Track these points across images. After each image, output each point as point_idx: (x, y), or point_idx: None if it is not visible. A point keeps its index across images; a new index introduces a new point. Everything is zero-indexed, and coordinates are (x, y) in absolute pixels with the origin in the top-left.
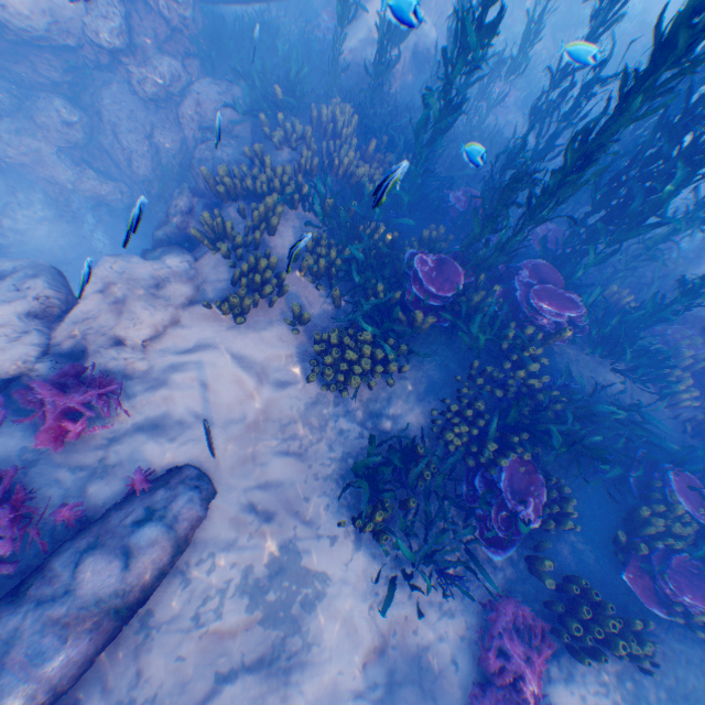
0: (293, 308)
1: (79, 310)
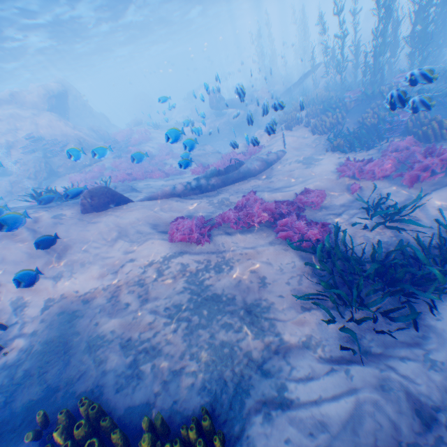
0: (305, 121)
1: None
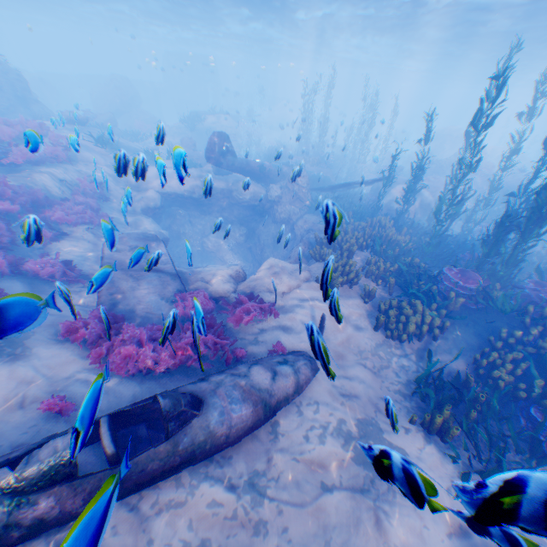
0: (365, 287)
1: (253, 275)
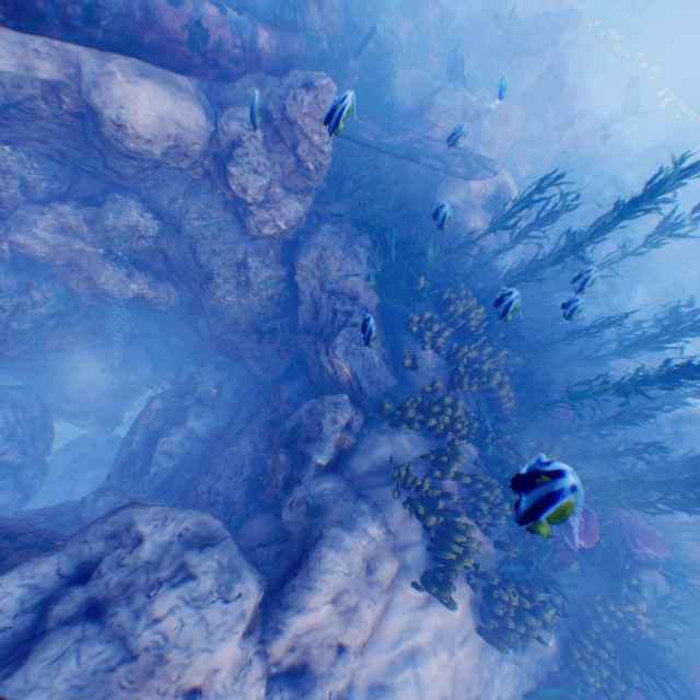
0: (478, 569)
1: (303, 620)
